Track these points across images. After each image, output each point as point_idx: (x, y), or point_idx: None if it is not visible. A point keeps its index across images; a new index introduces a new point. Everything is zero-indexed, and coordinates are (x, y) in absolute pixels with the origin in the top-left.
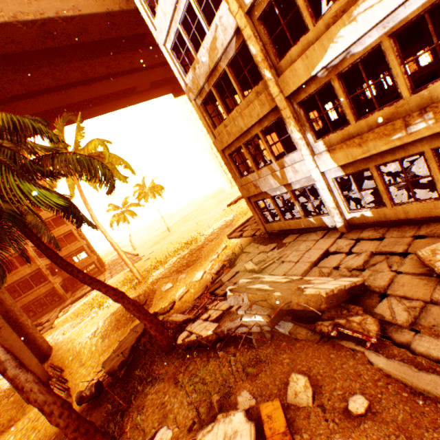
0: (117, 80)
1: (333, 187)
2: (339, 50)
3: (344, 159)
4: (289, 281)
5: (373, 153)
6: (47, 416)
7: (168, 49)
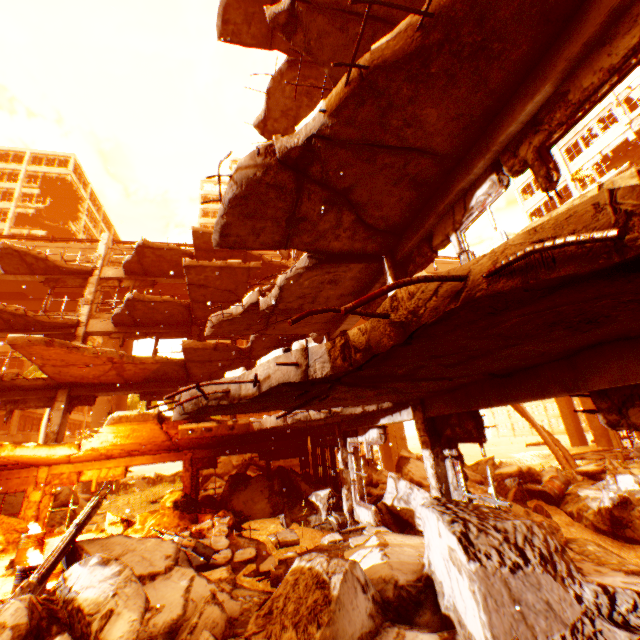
0: None
1: None
2: None
3: None
4: None
5: None
6: (554, 450)
7: None
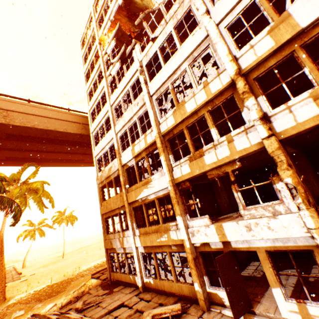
0: (74, 155)
1: (141, 257)
2: (144, 195)
3: (143, 243)
4: (78, 318)
5: (152, 245)
6: None
7: (96, 159)
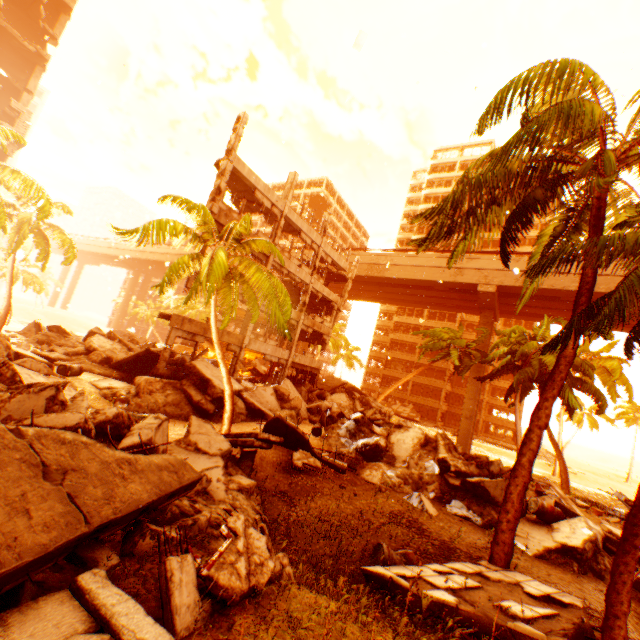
0: None
1: None
2: None
3: None
4: None
5: None
6: None
7: None
